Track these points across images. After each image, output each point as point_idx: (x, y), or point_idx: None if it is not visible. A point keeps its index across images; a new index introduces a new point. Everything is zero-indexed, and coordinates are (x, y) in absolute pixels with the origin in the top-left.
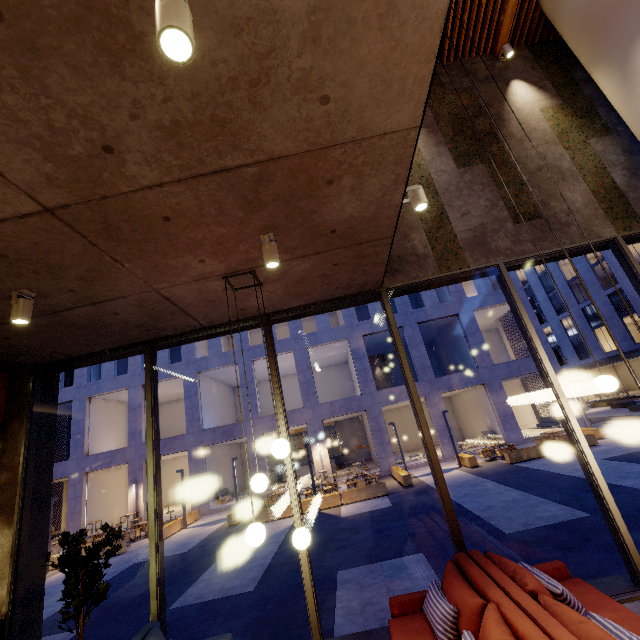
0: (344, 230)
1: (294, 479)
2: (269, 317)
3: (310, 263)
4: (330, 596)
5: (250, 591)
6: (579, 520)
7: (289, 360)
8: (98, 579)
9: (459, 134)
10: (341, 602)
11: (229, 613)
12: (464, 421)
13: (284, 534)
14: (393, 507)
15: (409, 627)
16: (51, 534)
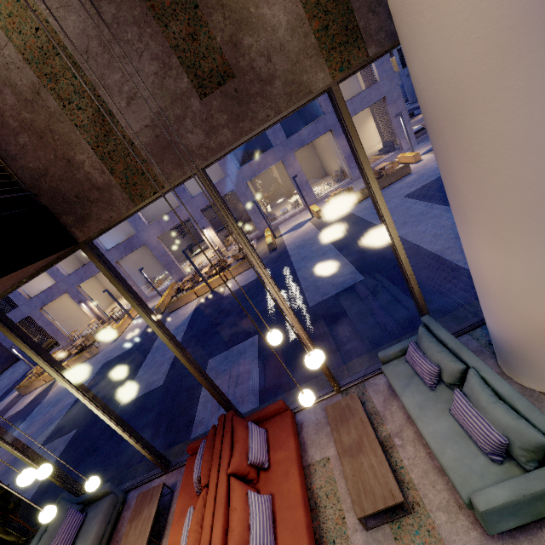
0: None
1: (100, 411)
2: None
3: None
4: (200, 386)
5: (161, 385)
6: (355, 286)
7: None
8: (6, 504)
9: None
10: (204, 391)
11: (148, 408)
12: (324, 161)
13: (188, 321)
14: (256, 280)
15: (192, 467)
16: (52, 343)
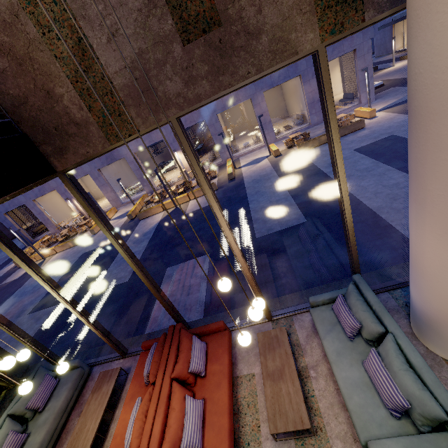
0: None
1: (72, 308)
2: None
3: None
4: None
5: (126, 282)
6: (297, 227)
7: None
8: None
9: None
10: None
11: (114, 298)
12: (288, 103)
13: (154, 230)
14: None
15: (144, 361)
16: (43, 229)
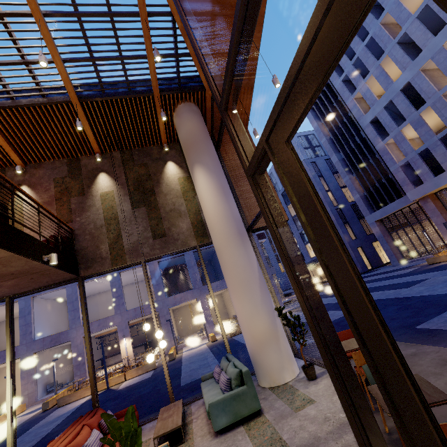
0: (19, 272)
1: (11, 389)
2: (11, 297)
3: (13, 281)
4: None
5: None
6: None
7: (109, 280)
8: None
9: (136, 190)
10: None
11: None
12: (228, 308)
13: (74, 410)
14: (150, 378)
15: None
16: None
